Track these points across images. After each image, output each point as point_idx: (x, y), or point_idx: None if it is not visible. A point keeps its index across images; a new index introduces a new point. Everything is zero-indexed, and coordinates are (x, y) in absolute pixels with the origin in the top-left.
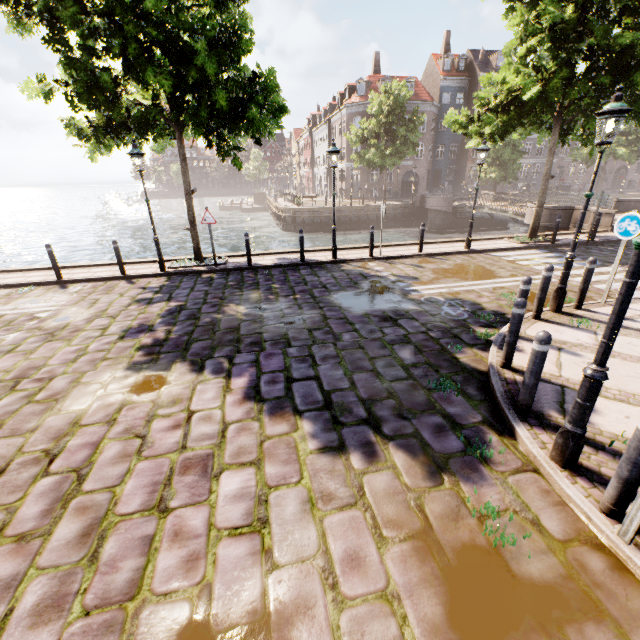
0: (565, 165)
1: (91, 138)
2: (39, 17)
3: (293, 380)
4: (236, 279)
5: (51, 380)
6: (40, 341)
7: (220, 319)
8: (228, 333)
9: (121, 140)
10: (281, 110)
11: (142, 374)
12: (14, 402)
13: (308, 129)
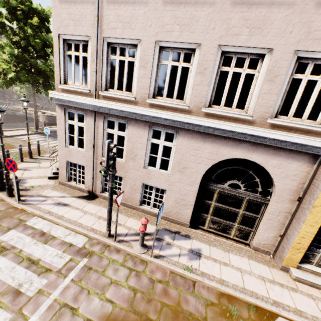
0: None
1: None
2: None
3: None
4: None
5: None
6: None
7: None
8: None
9: None
10: None
11: None
12: None
13: None
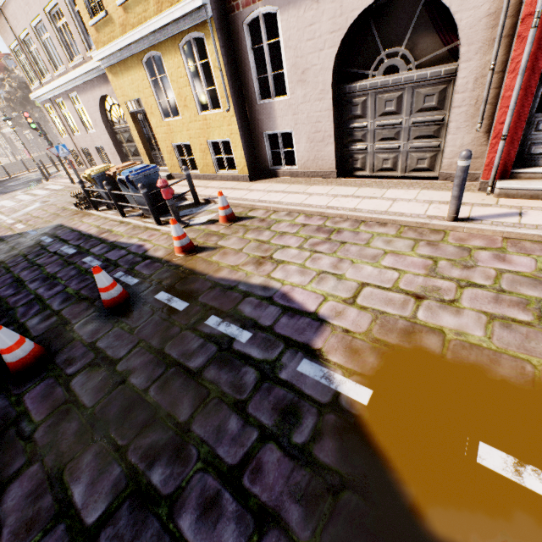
0: None
1: None
2: None
3: None
4: None
5: None
6: None
7: None
8: None
9: None
10: None
11: None
12: None
13: None
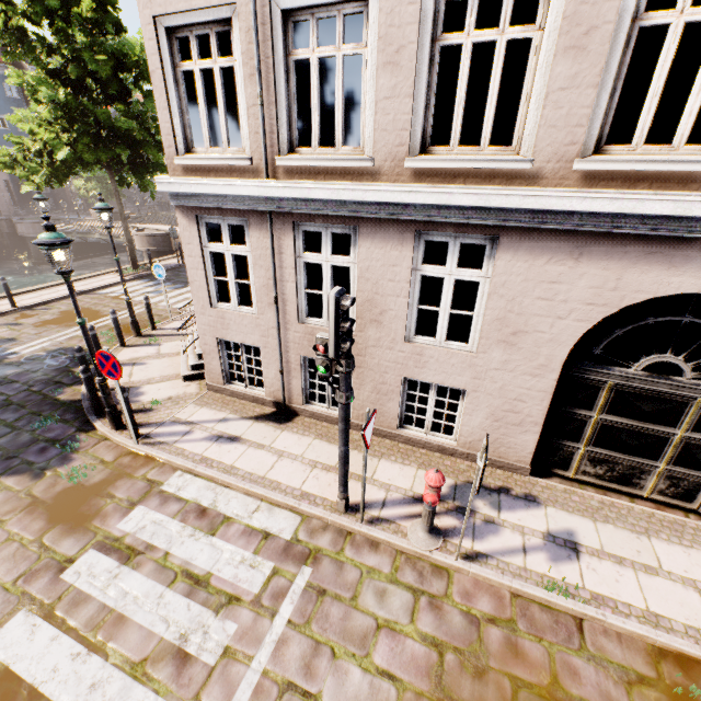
0: None
1: None
2: None
3: None
4: None
5: None
6: None
7: None
8: None
9: None
10: None
11: None
12: None
13: None
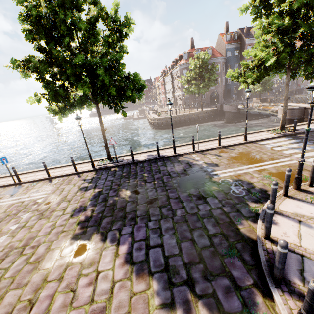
0: (299, 77)
1: (59, 113)
2: (33, 70)
3: (149, 247)
4: (127, 171)
5: (38, 247)
6: (36, 219)
7: (117, 201)
8: (120, 211)
9: (72, 111)
10: (142, 89)
11: (78, 243)
12: (21, 263)
13: (162, 77)
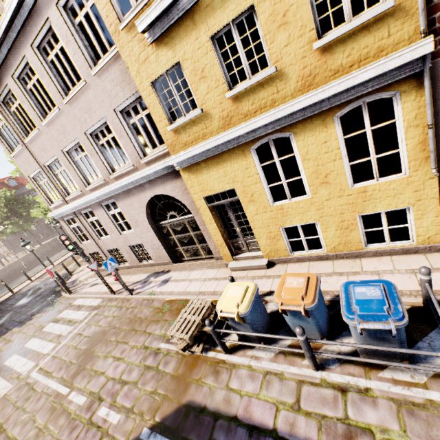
0: None
1: None
2: None
3: (8, 327)
4: None
5: None
6: None
7: None
8: None
9: None
10: None
11: None
12: None
13: None
